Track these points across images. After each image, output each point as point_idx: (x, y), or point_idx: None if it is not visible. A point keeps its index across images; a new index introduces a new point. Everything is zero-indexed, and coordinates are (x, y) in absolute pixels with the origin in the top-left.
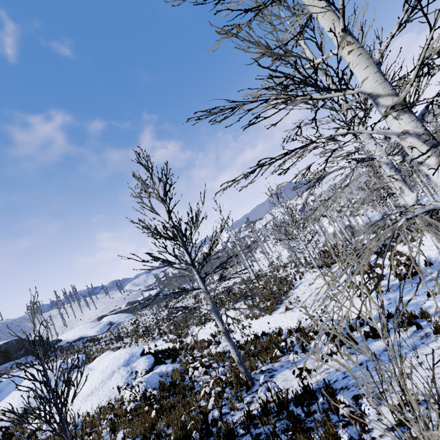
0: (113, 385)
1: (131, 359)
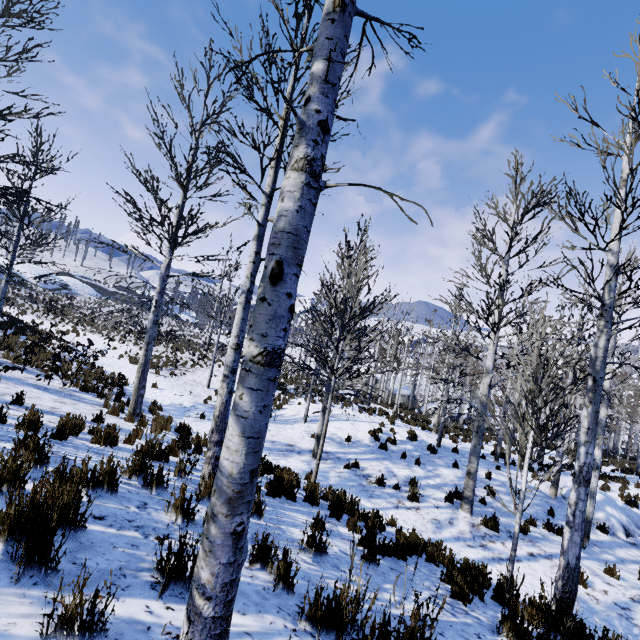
0: None
1: None
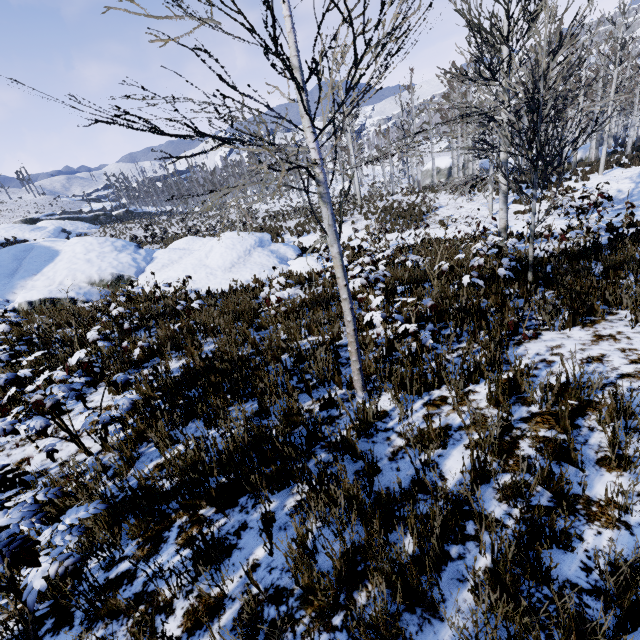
0: (262, 262)
1: (263, 242)
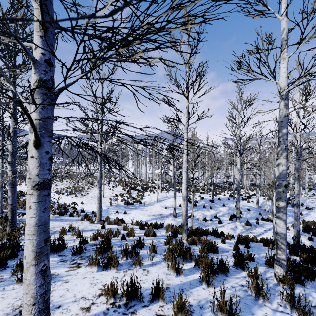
0: None
1: None
